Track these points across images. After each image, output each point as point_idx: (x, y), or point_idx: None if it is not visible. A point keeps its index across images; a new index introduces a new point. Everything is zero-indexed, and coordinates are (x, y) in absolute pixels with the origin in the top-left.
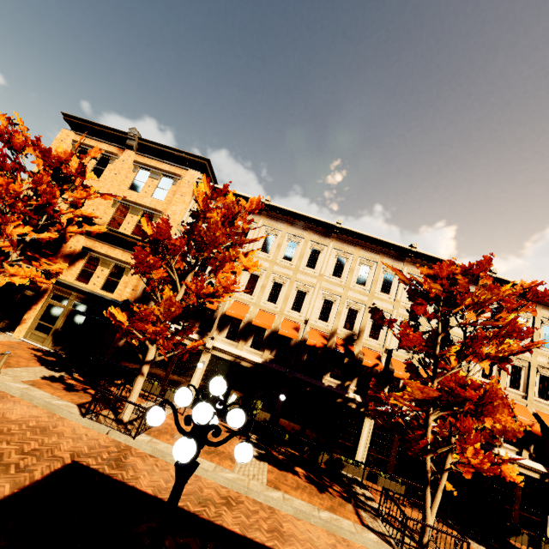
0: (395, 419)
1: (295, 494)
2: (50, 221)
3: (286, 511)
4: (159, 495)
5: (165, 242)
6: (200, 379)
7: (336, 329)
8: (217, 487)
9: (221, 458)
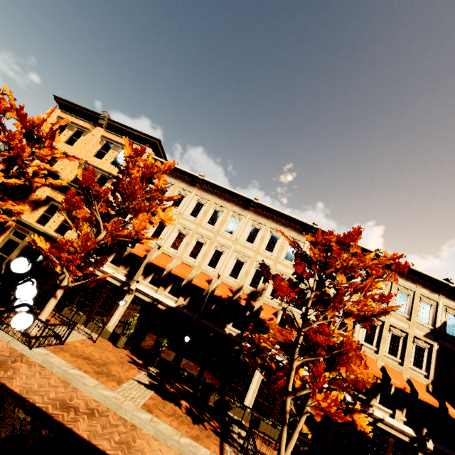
0: (269, 362)
1: (166, 419)
2: (19, 170)
3: (148, 431)
4: (25, 395)
5: (91, 188)
6: (121, 315)
7: (243, 286)
8: (89, 400)
9: (109, 379)
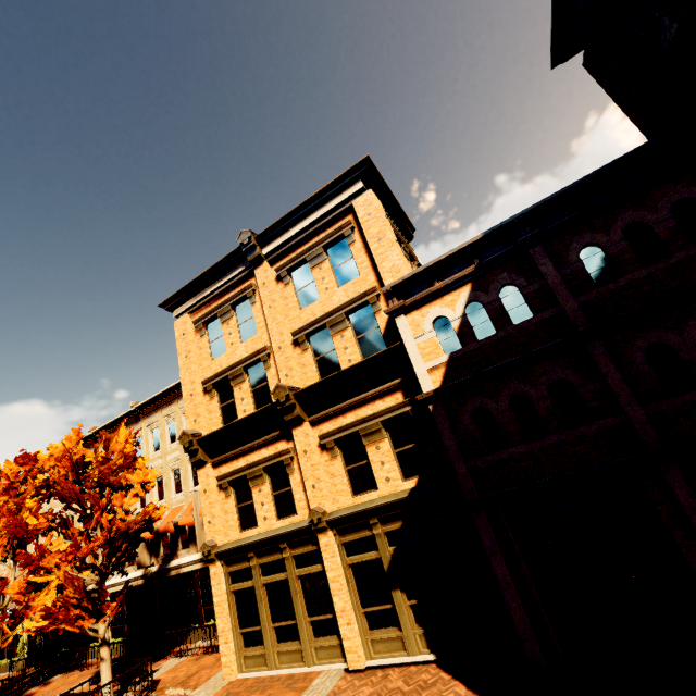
0: None
1: None
2: None
3: None
4: None
5: None
6: (27, 640)
7: None
8: None
9: None
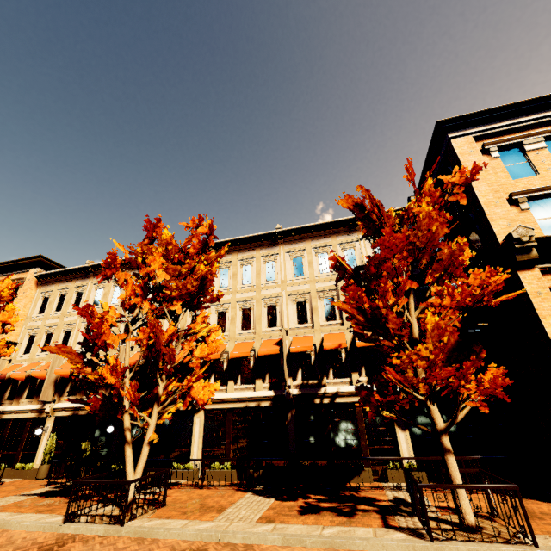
0: None
1: (15, 510)
2: None
3: None
4: None
5: None
6: (45, 446)
7: None
8: None
9: None
